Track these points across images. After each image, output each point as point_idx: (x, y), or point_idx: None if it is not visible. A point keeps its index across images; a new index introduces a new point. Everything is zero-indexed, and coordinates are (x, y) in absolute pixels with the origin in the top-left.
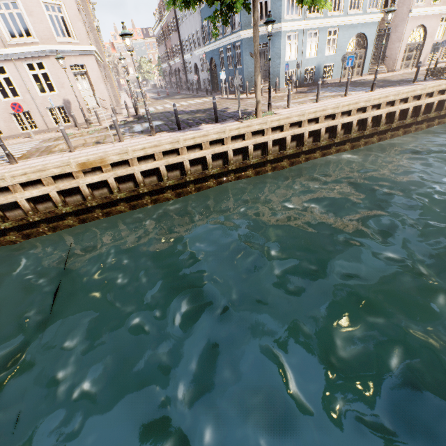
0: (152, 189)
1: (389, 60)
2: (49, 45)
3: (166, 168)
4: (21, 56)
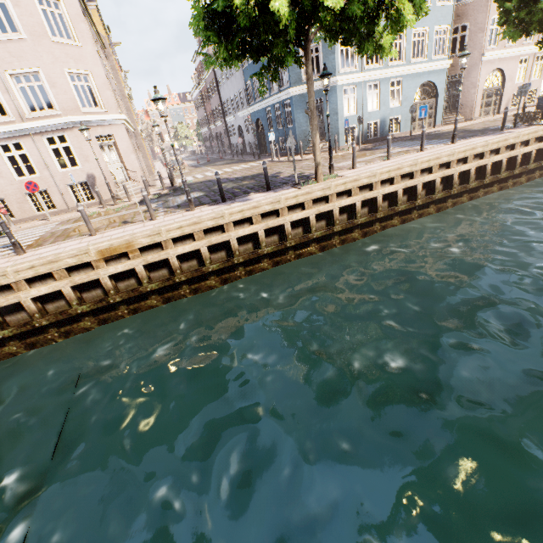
0: (191, 276)
1: (465, 108)
2: (72, 116)
3: (208, 250)
4: (41, 130)
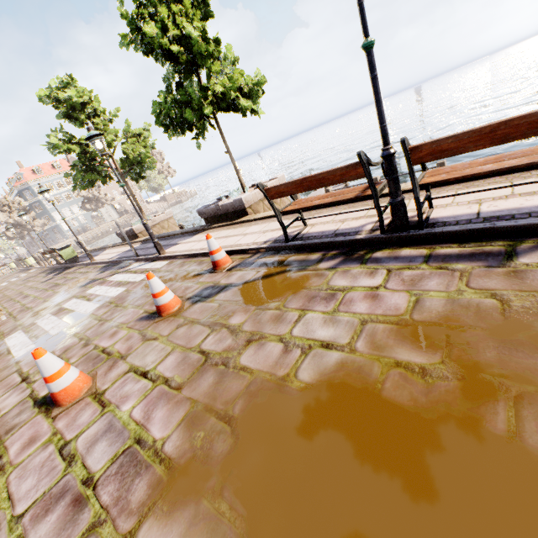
0: None
1: None
2: None
3: None
4: None
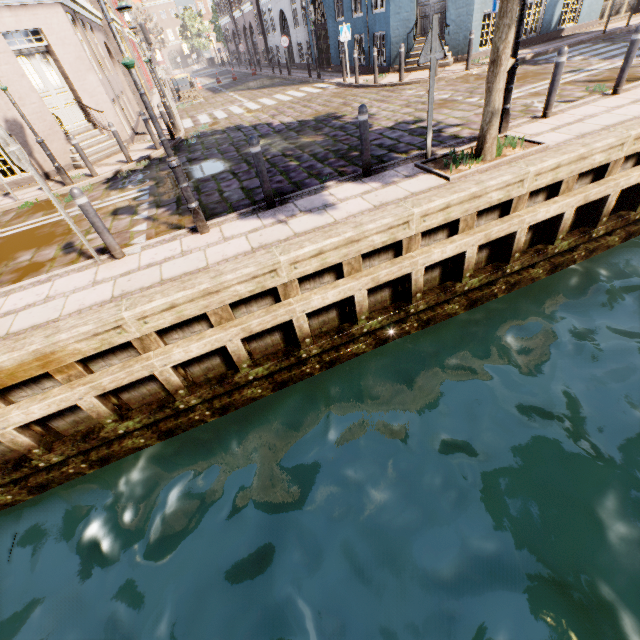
0: (210, 394)
1: None
2: None
3: (243, 339)
4: None
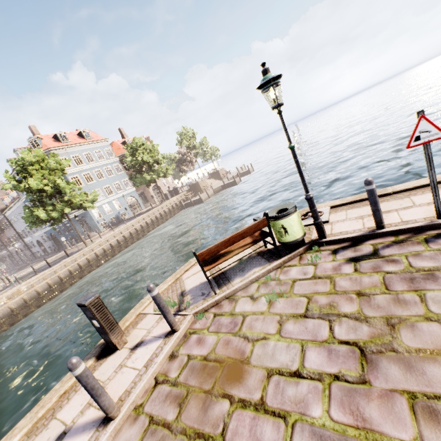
0: (47, 293)
1: (151, 200)
2: None
3: (51, 282)
4: None
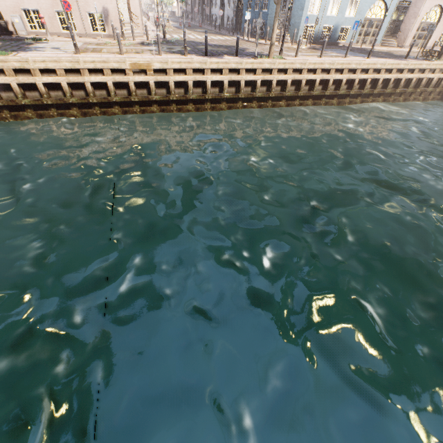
0: (179, 98)
1: (401, 35)
2: None
3: (192, 84)
4: None
